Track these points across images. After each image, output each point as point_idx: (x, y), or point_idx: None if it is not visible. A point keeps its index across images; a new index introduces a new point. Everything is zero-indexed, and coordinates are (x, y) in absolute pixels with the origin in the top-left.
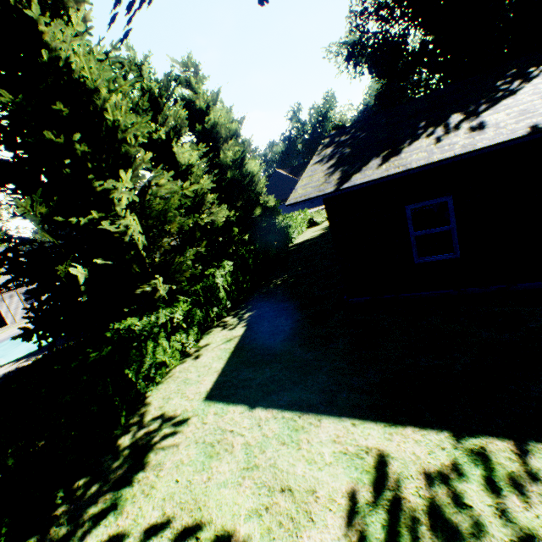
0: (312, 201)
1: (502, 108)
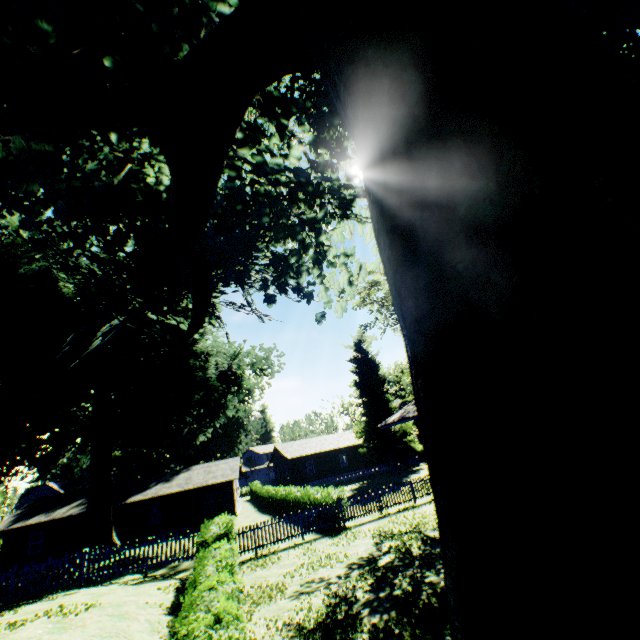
0: None
1: (64, 508)
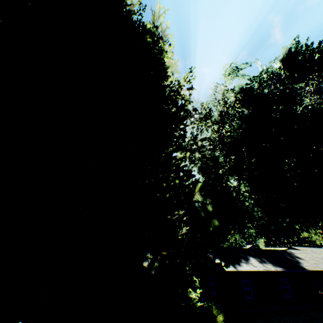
0: (231, 271)
1: (252, 262)
